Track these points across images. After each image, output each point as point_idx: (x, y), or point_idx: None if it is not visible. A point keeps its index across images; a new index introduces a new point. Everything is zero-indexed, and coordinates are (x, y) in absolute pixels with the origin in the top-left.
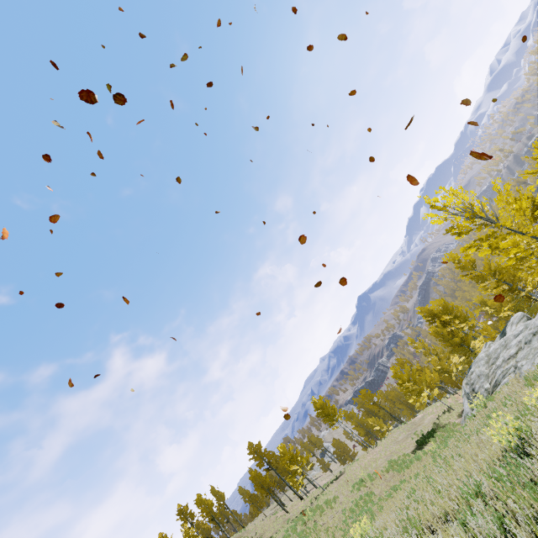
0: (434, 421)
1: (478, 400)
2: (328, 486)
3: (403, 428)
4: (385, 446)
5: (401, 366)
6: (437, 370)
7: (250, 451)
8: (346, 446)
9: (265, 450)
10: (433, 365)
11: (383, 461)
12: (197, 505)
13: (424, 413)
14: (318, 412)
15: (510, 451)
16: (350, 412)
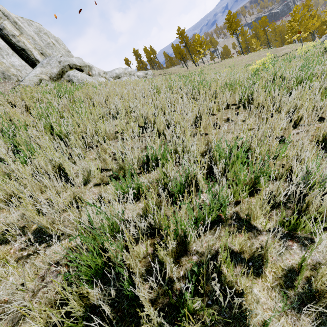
0: (287, 53)
1: (316, 43)
2: (212, 64)
3: (268, 51)
4: (251, 56)
5: (303, 8)
6: (323, 21)
7: (177, 33)
8: (230, 51)
9: (186, 35)
10: (325, 16)
11: (245, 62)
12: (144, 52)
13: (287, 47)
14: (227, 22)
15: (297, 56)
16: (245, 31)
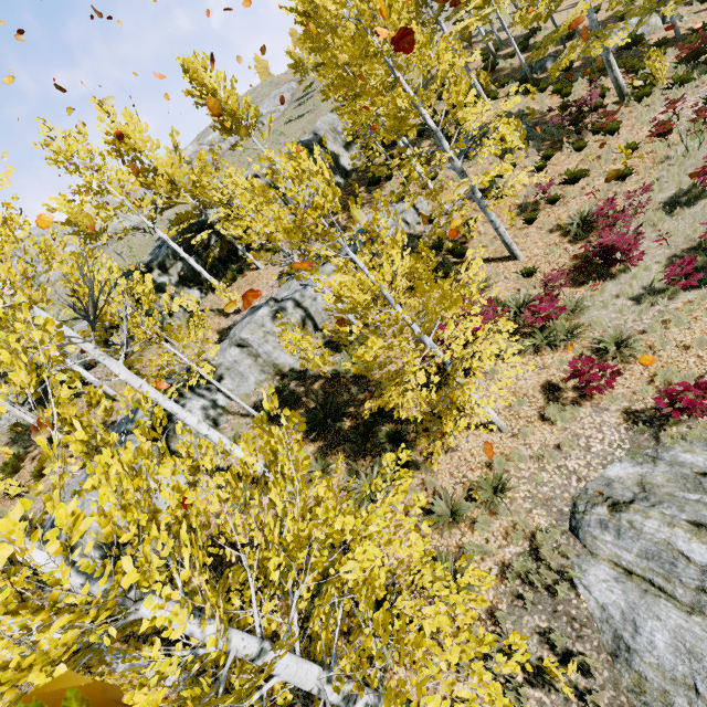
0: None
1: None
2: None
3: None
4: None
5: None
6: None
7: None
8: None
9: None
10: None
11: None
12: None
13: None
14: None
15: None
16: None
